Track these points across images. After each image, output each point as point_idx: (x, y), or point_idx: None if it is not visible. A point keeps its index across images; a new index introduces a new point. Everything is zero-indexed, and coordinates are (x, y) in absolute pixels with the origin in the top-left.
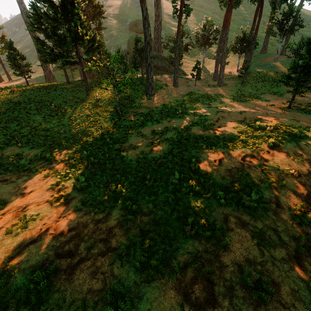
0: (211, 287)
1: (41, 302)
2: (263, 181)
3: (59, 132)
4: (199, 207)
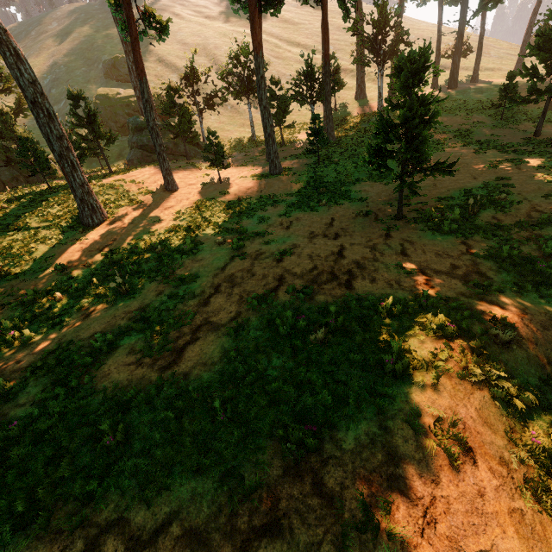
0: None
1: None
2: None
3: None
4: None
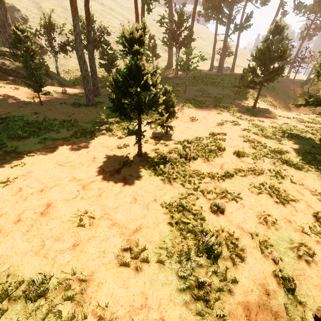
0: None
1: None
2: None
3: None
4: None
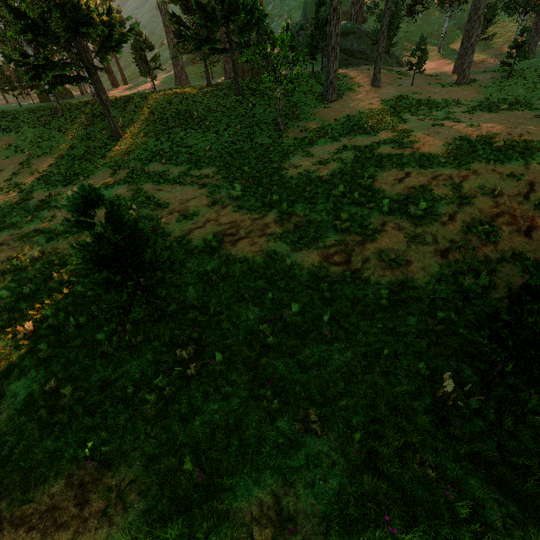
0: (349, 257)
1: (214, 253)
2: (447, 198)
3: (204, 150)
4: (358, 214)
